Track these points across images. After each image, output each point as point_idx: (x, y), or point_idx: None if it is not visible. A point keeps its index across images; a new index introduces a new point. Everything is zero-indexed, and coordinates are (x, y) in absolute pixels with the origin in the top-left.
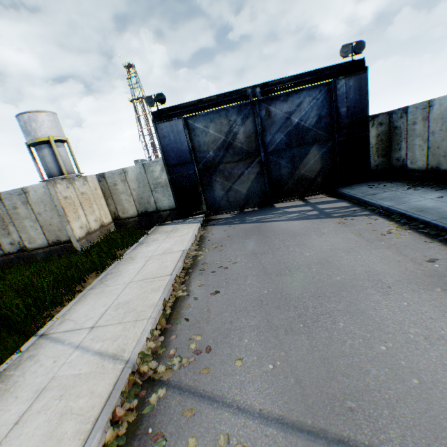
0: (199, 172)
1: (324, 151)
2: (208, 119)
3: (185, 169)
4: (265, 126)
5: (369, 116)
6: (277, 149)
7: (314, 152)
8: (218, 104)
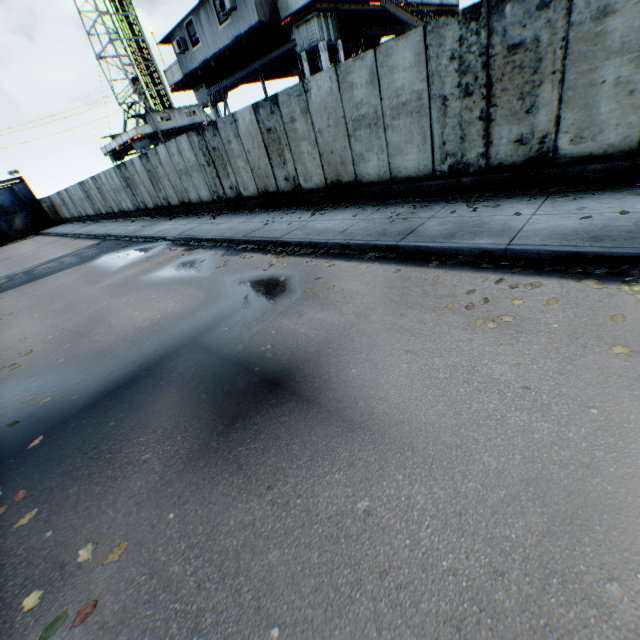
0: None
1: (25, 216)
2: None
3: None
4: None
5: (40, 199)
6: None
7: (20, 217)
8: None
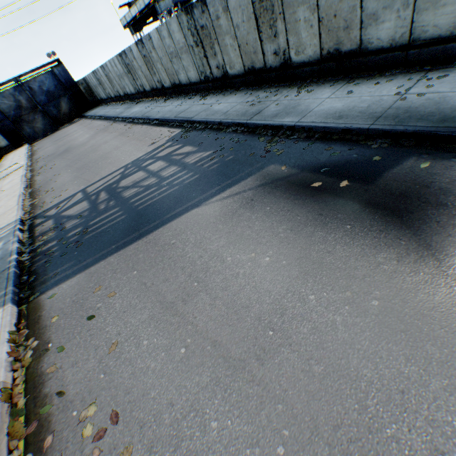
0: (13, 123)
1: (67, 100)
2: (2, 96)
3: (4, 123)
4: (33, 94)
5: (76, 82)
6: (46, 103)
7: (63, 101)
8: (3, 89)
